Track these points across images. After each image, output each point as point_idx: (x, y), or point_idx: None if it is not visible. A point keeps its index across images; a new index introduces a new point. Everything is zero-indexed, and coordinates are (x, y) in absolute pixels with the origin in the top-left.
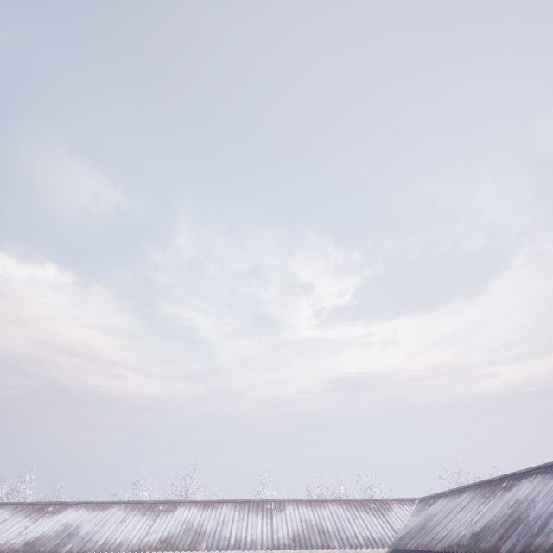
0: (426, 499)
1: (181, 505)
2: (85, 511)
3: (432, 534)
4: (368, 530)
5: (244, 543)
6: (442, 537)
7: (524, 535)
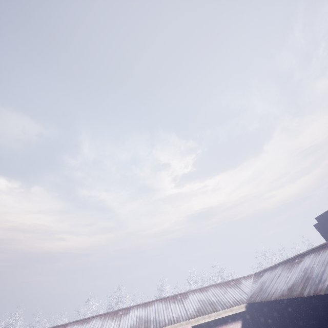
0: (257, 274)
1: (131, 309)
2: (77, 326)
3: (267, 292)
4: (233, 297)
5: (173, 320)
6: (273, 292)
7: (313, 285)
